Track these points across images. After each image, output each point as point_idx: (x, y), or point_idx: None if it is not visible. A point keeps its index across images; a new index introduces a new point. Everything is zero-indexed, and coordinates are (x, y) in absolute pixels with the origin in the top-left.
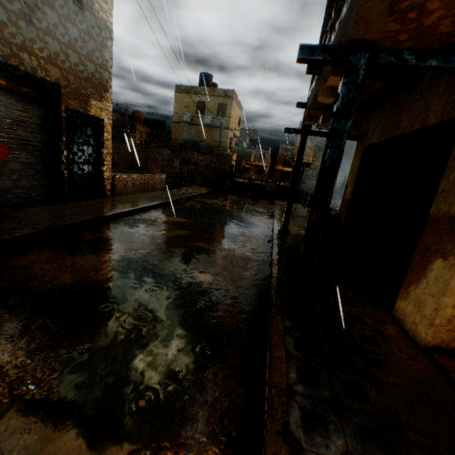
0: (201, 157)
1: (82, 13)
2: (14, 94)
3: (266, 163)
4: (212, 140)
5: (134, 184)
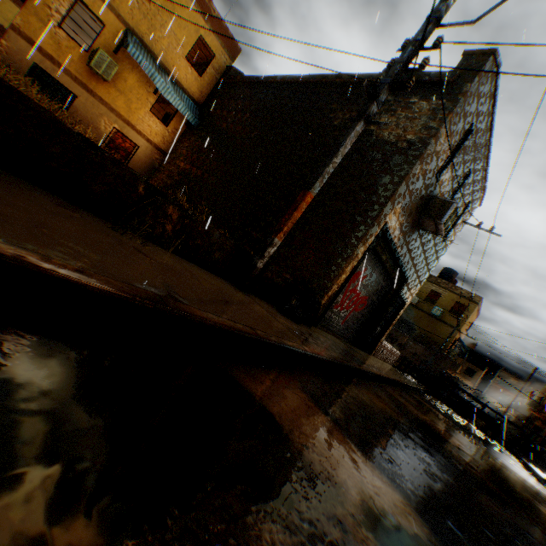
0: (412, 342)
1: (441, 242)
2: (387, 277)
3: (472, 384)
4: (432, 332)
5: (385, 352)
